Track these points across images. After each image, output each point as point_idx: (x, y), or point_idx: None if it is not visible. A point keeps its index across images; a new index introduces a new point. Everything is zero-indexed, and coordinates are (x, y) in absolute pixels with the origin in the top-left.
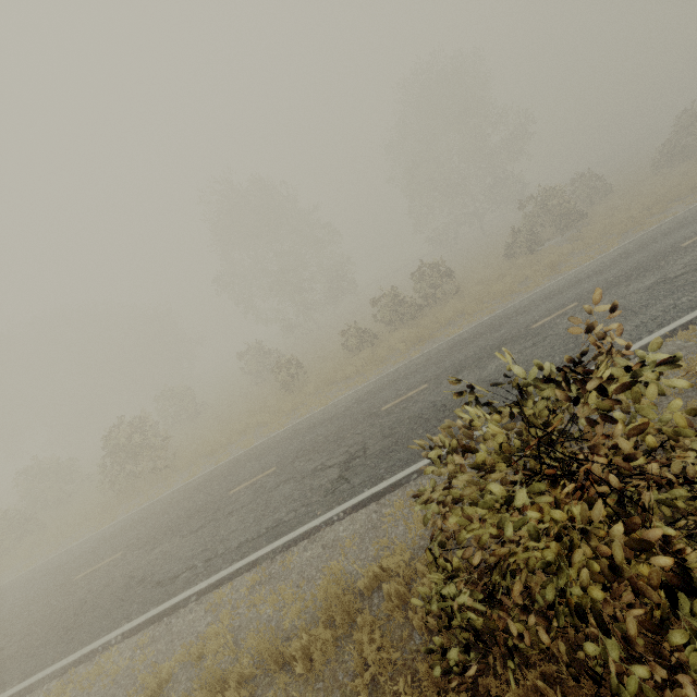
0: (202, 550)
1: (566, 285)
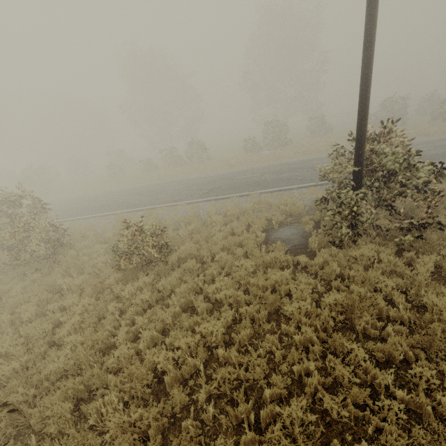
0: None
1: (204, 177)
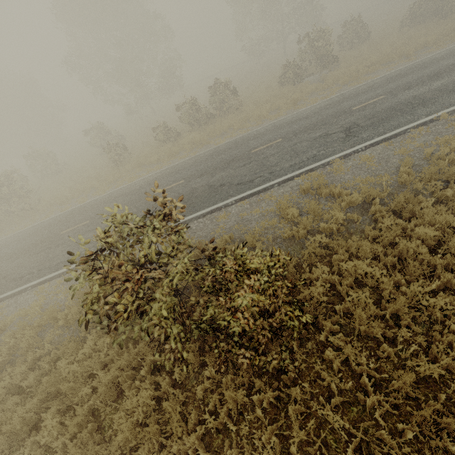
0: (38, 264)
1: (288, 122)
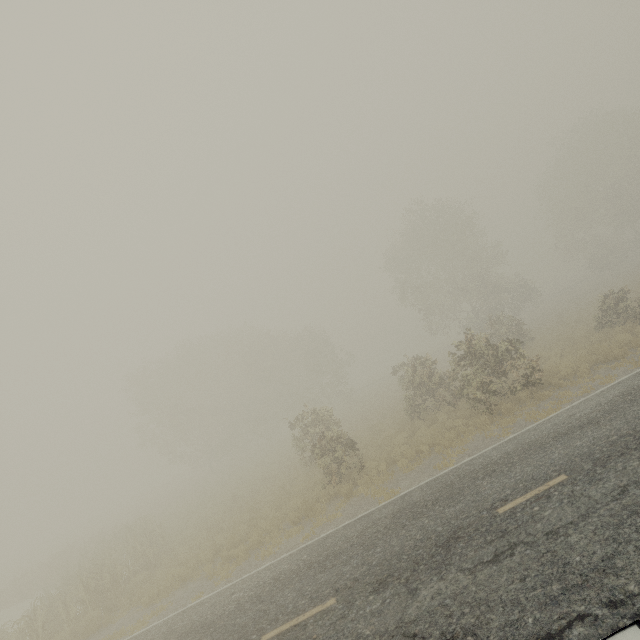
0: None
1: None
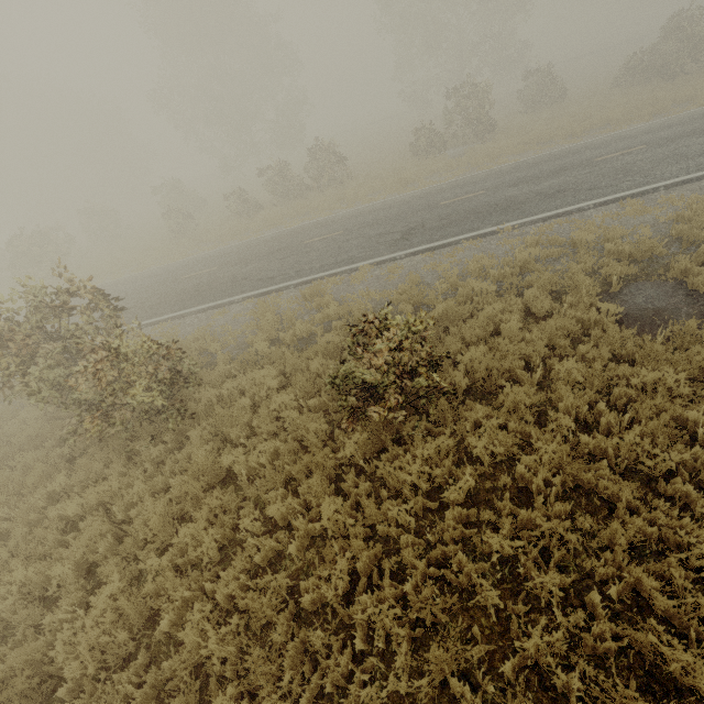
0: None
1: (370, 211)
